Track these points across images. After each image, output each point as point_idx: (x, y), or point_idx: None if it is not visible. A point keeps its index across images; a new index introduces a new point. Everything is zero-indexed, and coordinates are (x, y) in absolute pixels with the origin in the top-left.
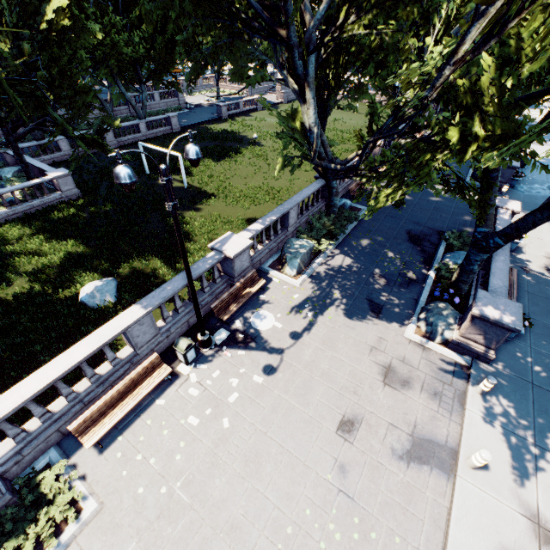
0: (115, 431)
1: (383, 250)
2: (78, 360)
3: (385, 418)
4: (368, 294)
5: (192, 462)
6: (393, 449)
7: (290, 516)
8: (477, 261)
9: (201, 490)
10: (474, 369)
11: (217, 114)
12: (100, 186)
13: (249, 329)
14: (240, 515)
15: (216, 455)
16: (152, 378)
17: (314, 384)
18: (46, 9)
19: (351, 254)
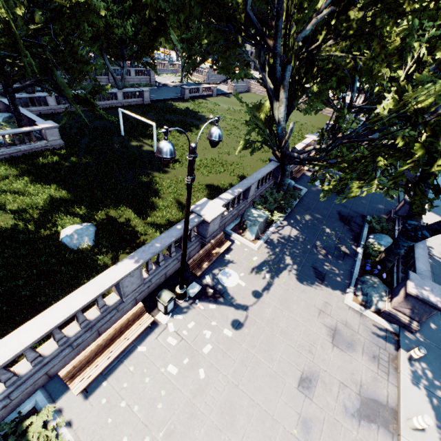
0: (100, 376)
1: (321, 226)
2: (76, 308)
3: (336, 377)
4: (312, 262)
5: (173, 412)
6: (345, 407)
7: None
8: (404, 247)
9: None
10: (402, 336)
11: (181, 94)
12: (81, 140)
13: (218, 285)
14: None
15: (194, 406)
16: (136, 326)
17: (275, 341)
18: None
19: (297, 226)
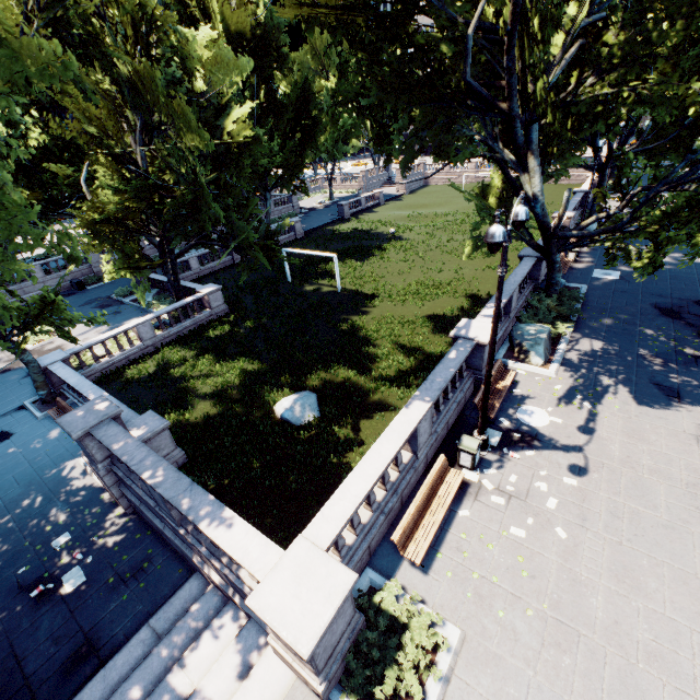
0: (428, 548)
1: (636, 328)
2: (391, 457)
3: None
4: (649, 377)
5: (547, 580)
6: None
7: None
8: None
9: (578, 612)
10: None
11: (339, 214)
12: (244, 300)
13: (522, 427)
14: (649, 640)
15: (572, 571)
16: (447, 484)
17: (647, 483)
18: (227, 126)
19: (598, 336)
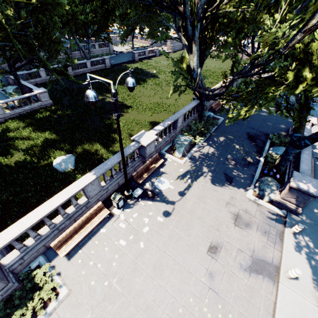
0: (77, 247)
1: (233, 144)
2: (57, 205)
3: (236, 246)
4: (224, 170)
5: (123, 267)
6: (240, 265)
7: (181, 302)
8: (292, 153)
9: (128, 284)
10: (288, 218)
11: (132, 58)
12: (64, 99)
13: (154, 189)
14: (151, 300)
15: (136, 264)
16: (98, 216)
17: (193, 223)
18: None
19: (214, 146)
